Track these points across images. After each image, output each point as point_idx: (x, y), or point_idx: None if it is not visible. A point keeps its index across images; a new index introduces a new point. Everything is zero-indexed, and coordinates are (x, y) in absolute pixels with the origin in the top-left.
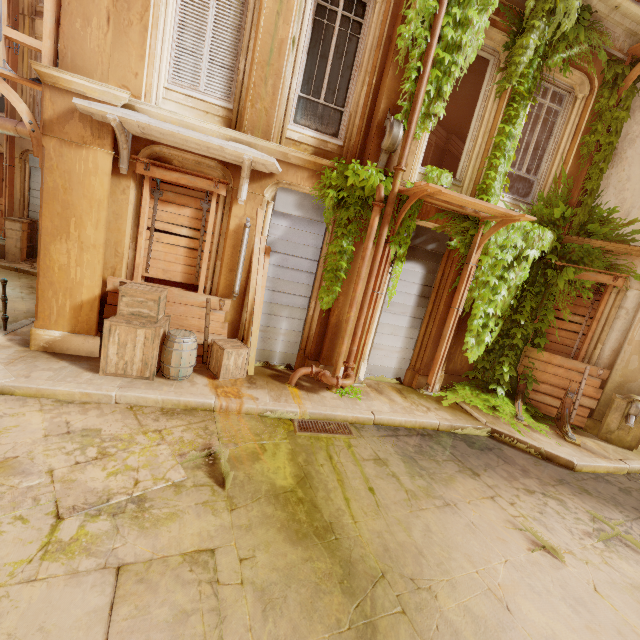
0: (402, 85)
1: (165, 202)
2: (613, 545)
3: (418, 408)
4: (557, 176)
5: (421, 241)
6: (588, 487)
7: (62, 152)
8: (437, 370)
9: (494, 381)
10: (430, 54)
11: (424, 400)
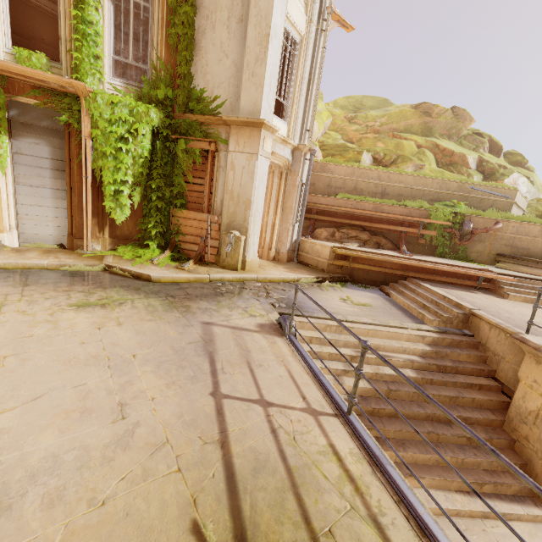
0: None
1: None
2: (87, 307)
3: (44, 258)
4: (159, 64)
5: (32, 118)
6: (146, 288)
7: None
8: (88, 232)
9: (150, 238)
10: None
11: (67, 255)
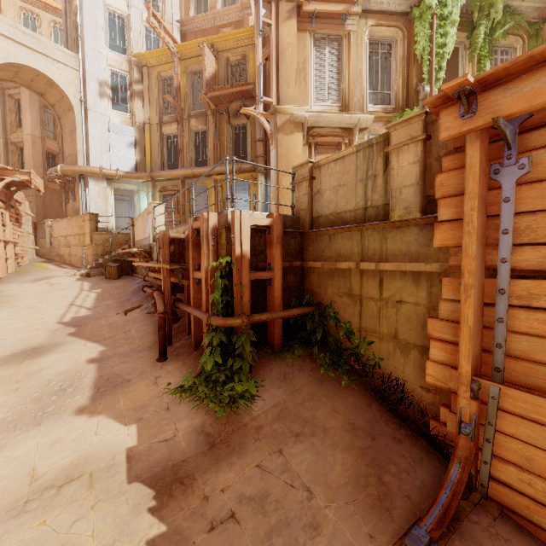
0: (421, 70)
1: (319, 154)
2: None
3: None
4: None
5: None
6: None
7: (284, 138)
8: None
9: None
10: (433, 51)
11: None
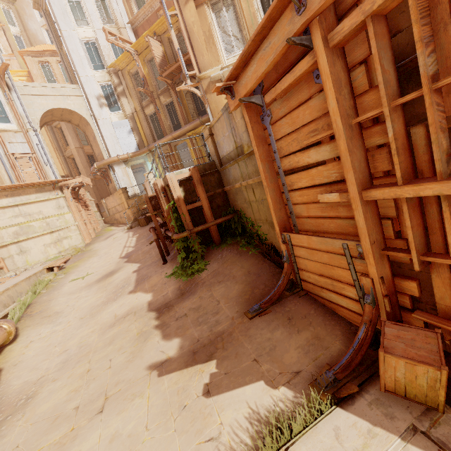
0: None
1: None
2: None
3: None
4: None
5: None
6: None
7: (211, 97)
8: None
9: None
10: None
11: None
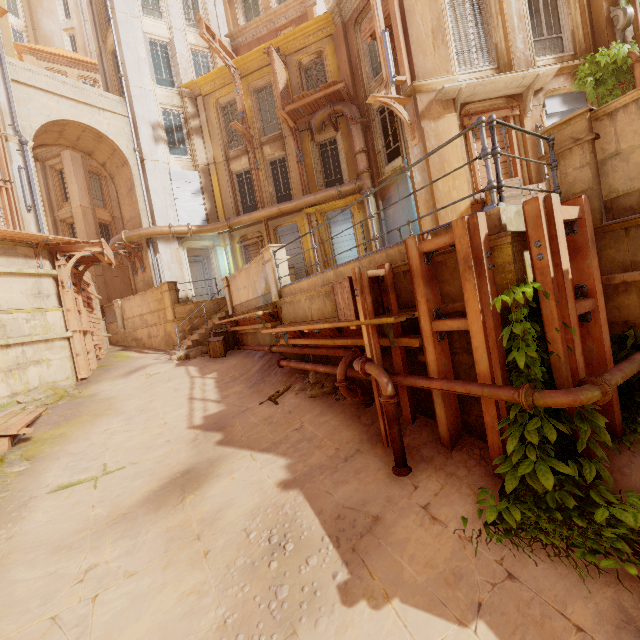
0: None
1: (478, 139)
2: None
3: None
4: None
5: None
6: None
7: (431, 126)
8: None
9: None
10: None
11: None
